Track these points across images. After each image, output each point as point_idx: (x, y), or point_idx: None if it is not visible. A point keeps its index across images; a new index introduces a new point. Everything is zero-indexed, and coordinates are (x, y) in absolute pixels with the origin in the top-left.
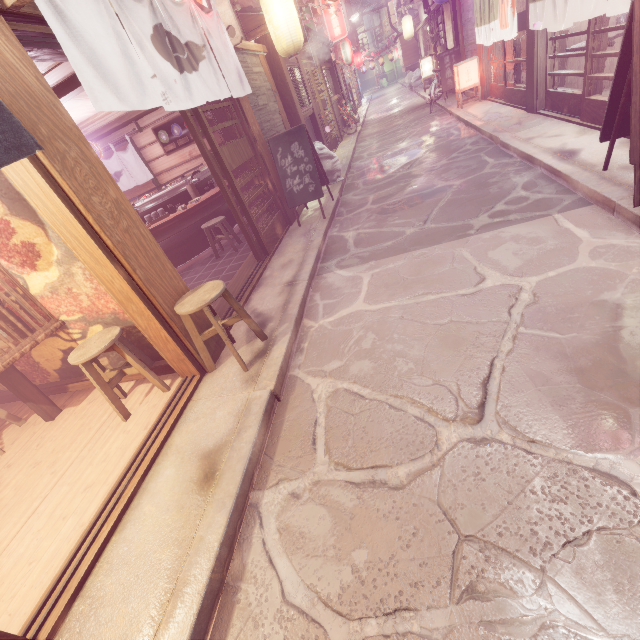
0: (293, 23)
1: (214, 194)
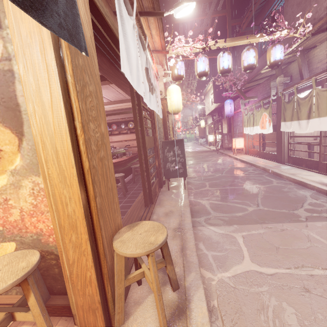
0: (180, 102)
1: (120, 160)
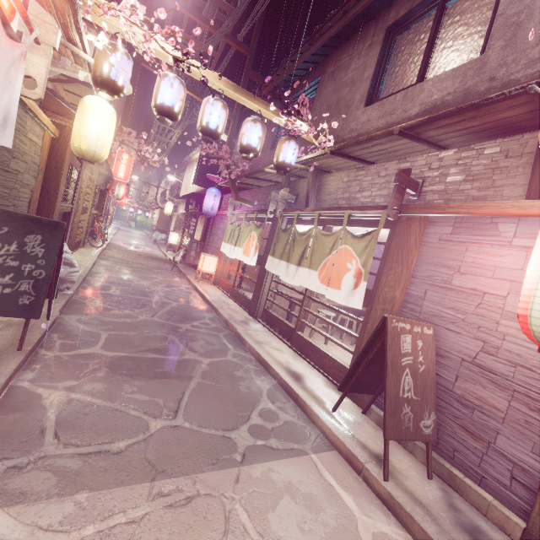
0: (105, 141)
1: None
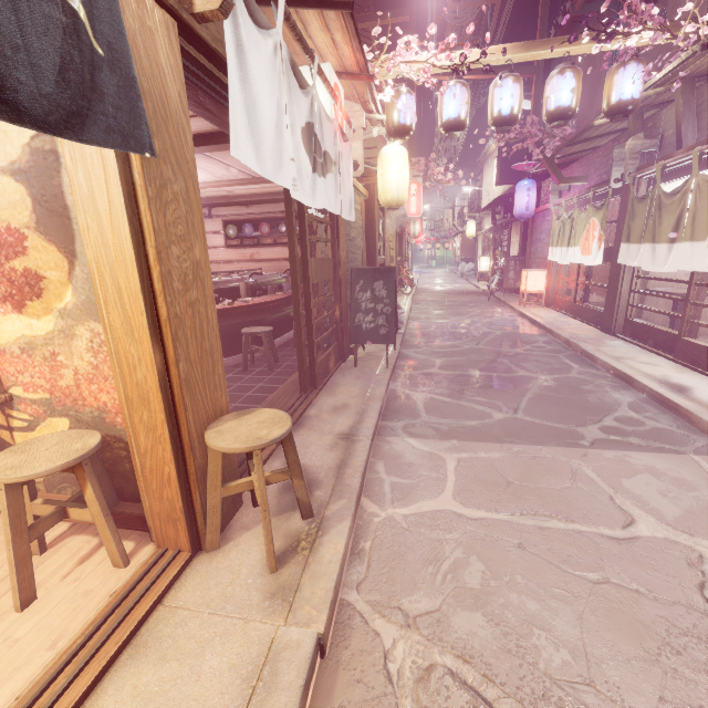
0: (404, 183)
1: (268, 301)
